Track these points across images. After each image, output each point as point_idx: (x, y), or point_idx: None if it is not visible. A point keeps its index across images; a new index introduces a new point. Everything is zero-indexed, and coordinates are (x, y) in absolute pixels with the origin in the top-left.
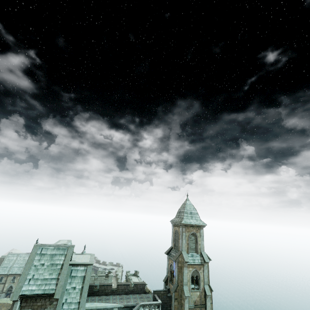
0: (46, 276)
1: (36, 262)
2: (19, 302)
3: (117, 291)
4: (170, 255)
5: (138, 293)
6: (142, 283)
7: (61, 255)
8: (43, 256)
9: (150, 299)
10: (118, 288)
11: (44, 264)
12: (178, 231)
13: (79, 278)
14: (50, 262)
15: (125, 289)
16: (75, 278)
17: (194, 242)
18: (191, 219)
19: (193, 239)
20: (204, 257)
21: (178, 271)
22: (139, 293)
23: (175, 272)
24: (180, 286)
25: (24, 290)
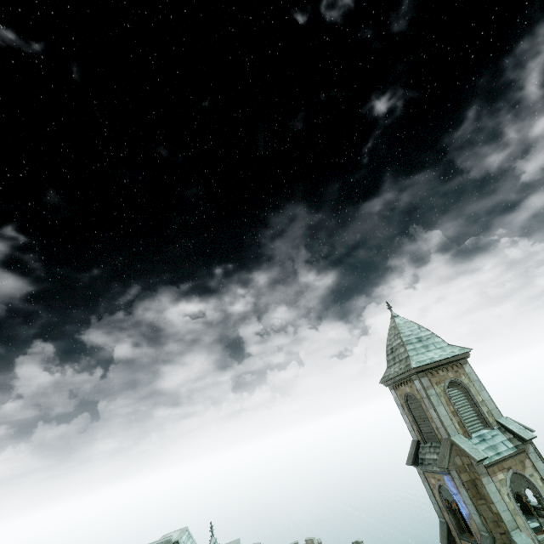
0: None
1: None
2: None
3: None
4: (422, 462)
5: None
6: None
7: None
8: None
9: None
10: None
11: None
12: (414, 392)
13: None
14: None
15: None
16: None
17: (467, 404)
18: (427, 352)
19: (460, 395)
20: (513, 430)
21: (470, 495)
22: None
23: (463, 505)
24: (502, 539)
25: None
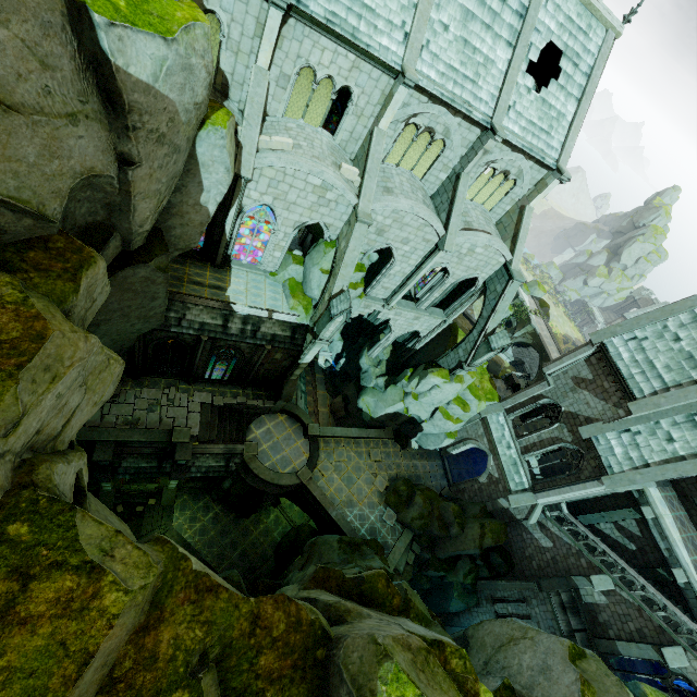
0: (657, 362)
1: (672, 323)
2: (593, 350)
3: None
4: None
5: None
6: None
7: None
8: (696, 326)
9: None
10: None
11: (678, 341)
12: None
13: None
14: (691, 349)
15: None
16: (693, 430)
17: None
18: None
19: None
20: None
21: None
22: None
23: None
24: None
25: (613, 343)
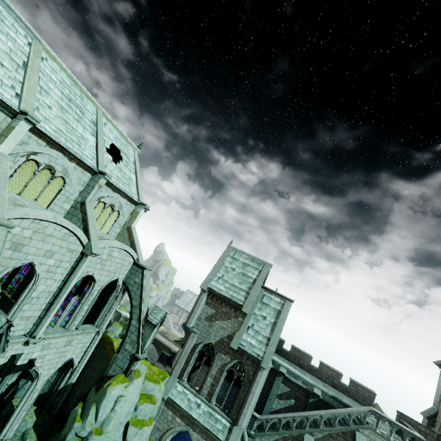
0: (235, 283)
1: (227, 263)
2: (206, 295)
3: (319, 373)
4: None
5: (358, 402)
6: (367, 388)
7: (254, 269)
8: (235, 261)
9: (387, 425)
10: (321, 369)
11: (234, 270)
12: None
13: (271, 310)
14: (241, 270)
15: (333, 378)
16: (267, 307)
17: None
18: None
19: None
20: None
21: None
22: (359, 401)
23: None
24: None
25: (213, 285)
